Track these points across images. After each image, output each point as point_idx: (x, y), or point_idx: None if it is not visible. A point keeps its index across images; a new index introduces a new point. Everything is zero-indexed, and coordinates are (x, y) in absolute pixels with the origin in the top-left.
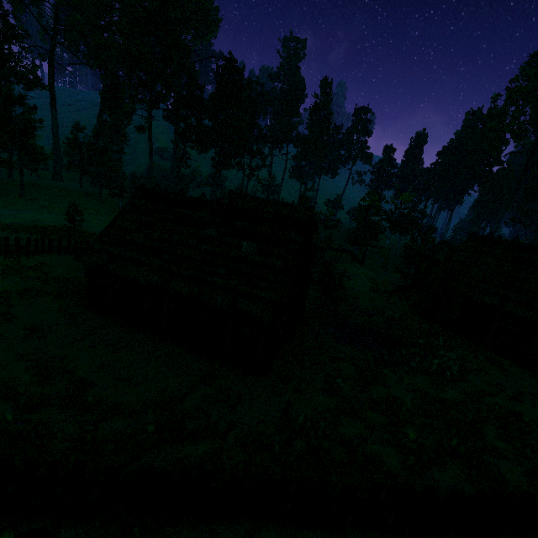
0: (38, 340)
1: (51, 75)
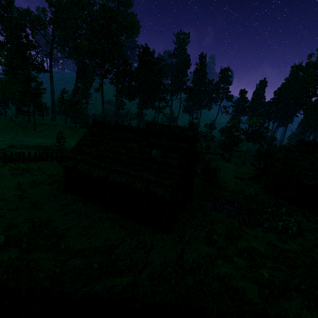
0: (36, 210)
1: (51, 64)
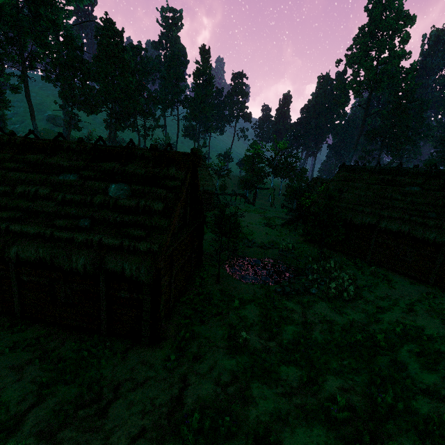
0: None
1: None
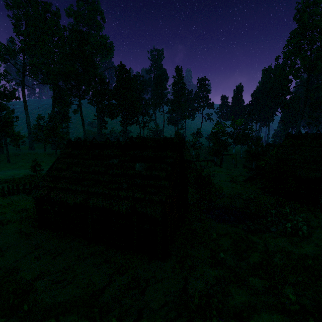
0: None
1: (23, 92)
